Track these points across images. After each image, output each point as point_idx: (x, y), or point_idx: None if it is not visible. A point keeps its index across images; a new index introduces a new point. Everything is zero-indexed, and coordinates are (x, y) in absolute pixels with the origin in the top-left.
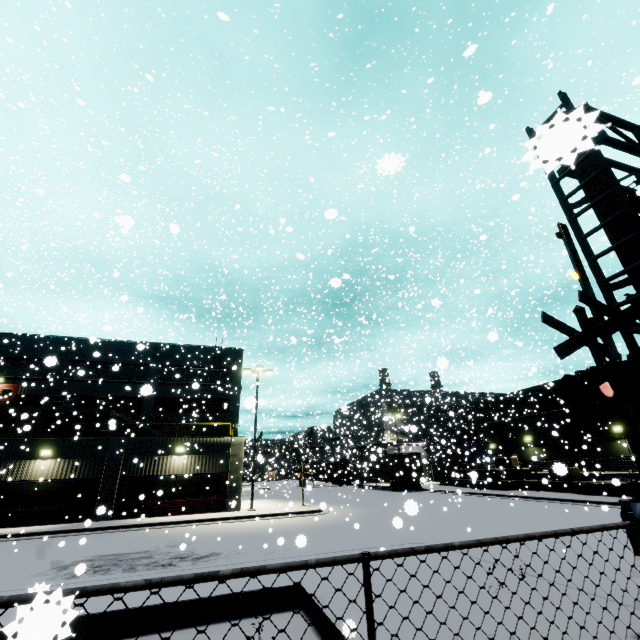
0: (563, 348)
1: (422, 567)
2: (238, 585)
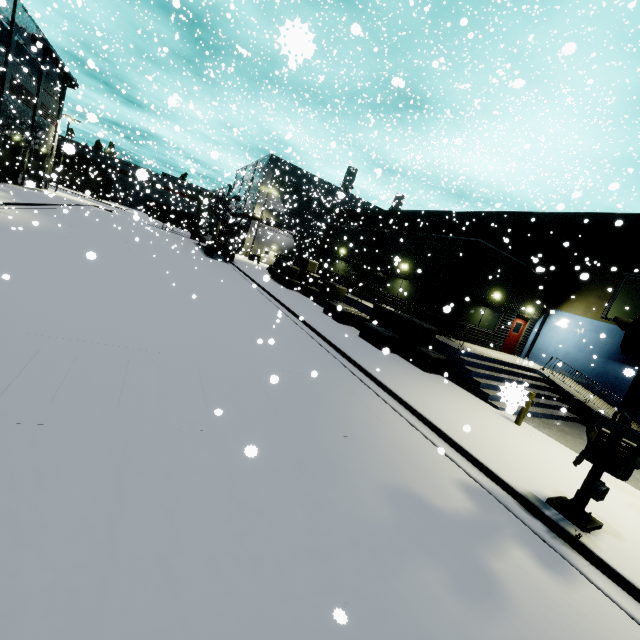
0: None
1: None
2: None
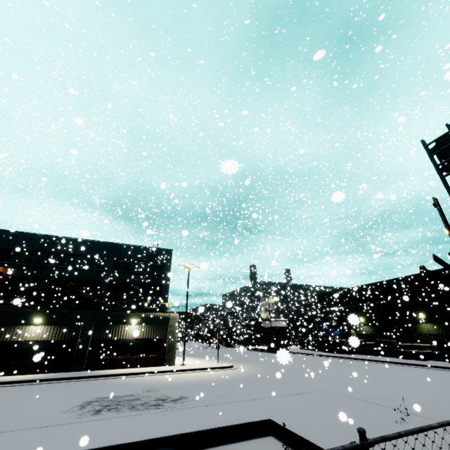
0: (447, 277)
1: (339, 408)
2: (229, 419)
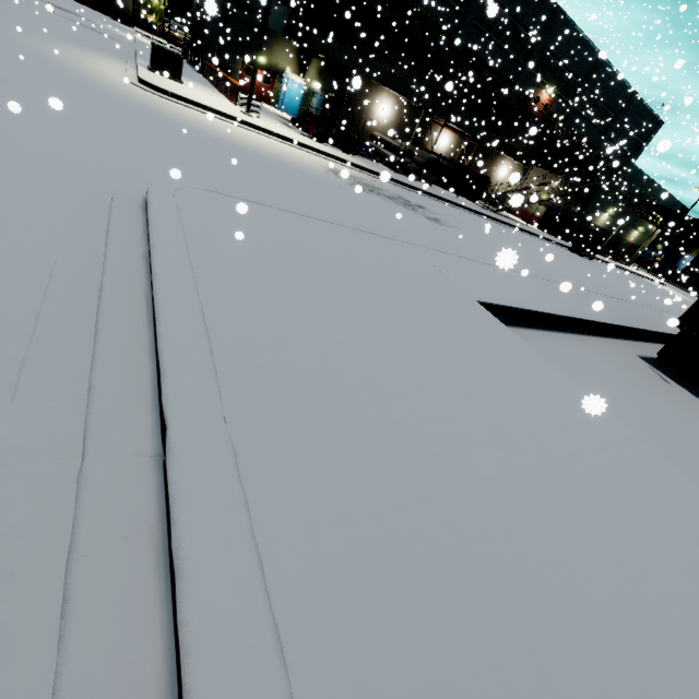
0: None
1: None
2: None
